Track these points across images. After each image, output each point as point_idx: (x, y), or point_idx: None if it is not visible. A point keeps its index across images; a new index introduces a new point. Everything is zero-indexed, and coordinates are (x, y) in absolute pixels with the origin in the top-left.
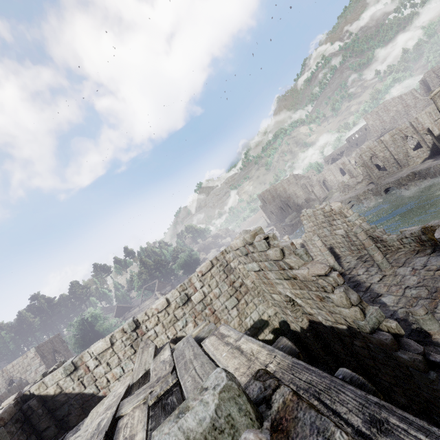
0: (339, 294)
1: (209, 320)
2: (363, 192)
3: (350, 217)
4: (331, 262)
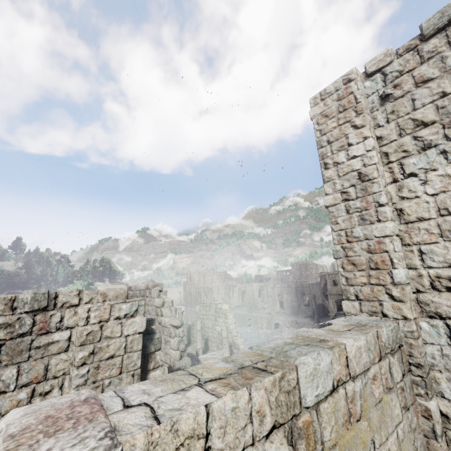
0: (176, 340)
1: None
2: (262, 316)
3: (229, 320)
4: (198, 348)
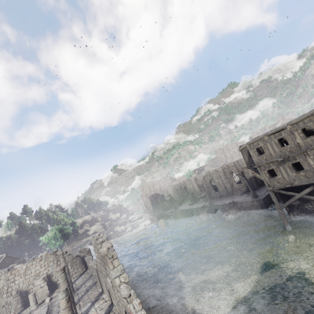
0: None
1: None
2: (201, 206)
3: (110, 271)
4: None
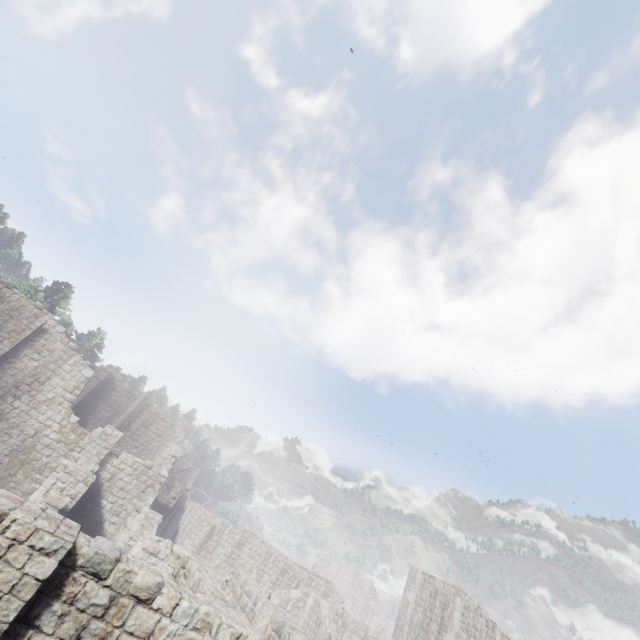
0: None
1: None
2: None
3: None
4: None
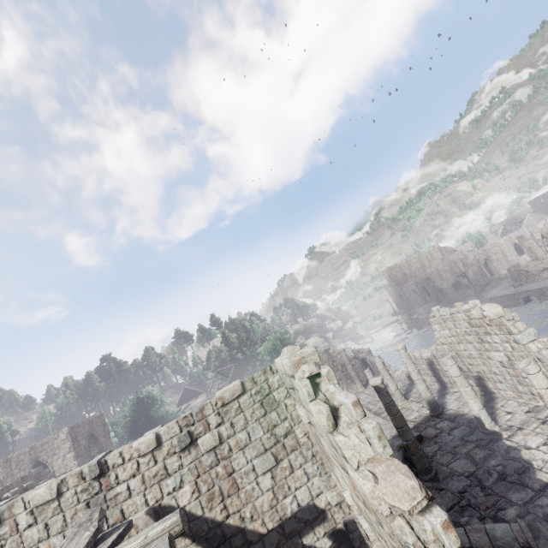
0: None
1: (220, 485)
2: None
3: (518, 335)
4: (474, 409)
